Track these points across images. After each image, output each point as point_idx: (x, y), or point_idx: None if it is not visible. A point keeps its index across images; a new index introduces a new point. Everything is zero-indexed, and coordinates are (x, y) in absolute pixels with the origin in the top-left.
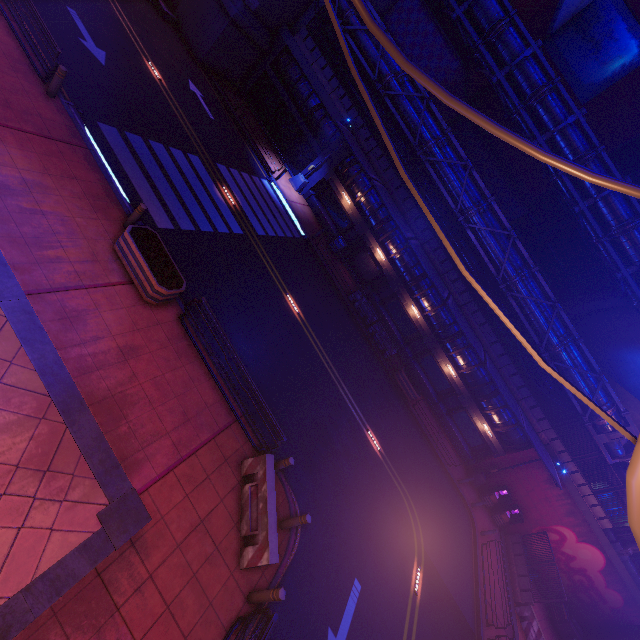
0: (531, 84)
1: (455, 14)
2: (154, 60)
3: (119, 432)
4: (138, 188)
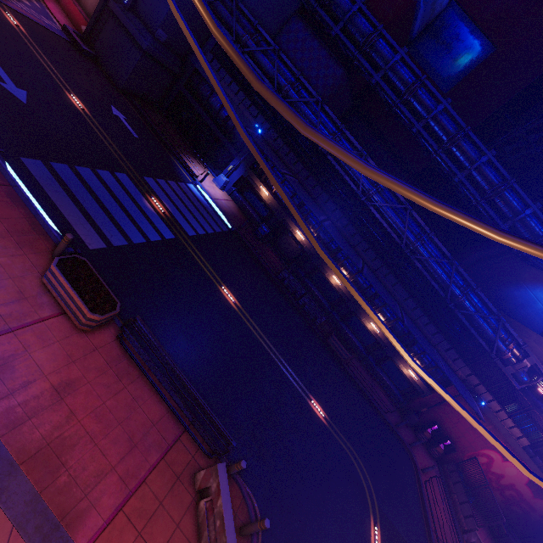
0: (403, 82)
1: (333, 32)
2: (76, 92)
3: (58, 485)
4: (67, 214)
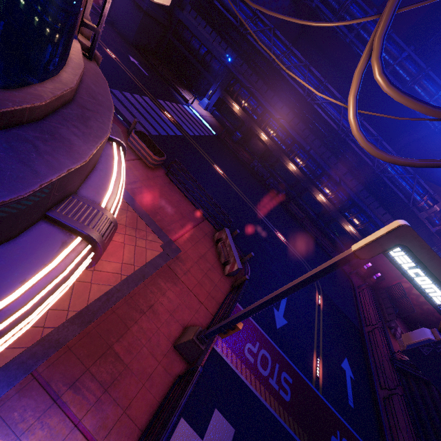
0: (338, 2)
1: None
2: (109, 48)
3: (157, 218)
4: (126, 116)
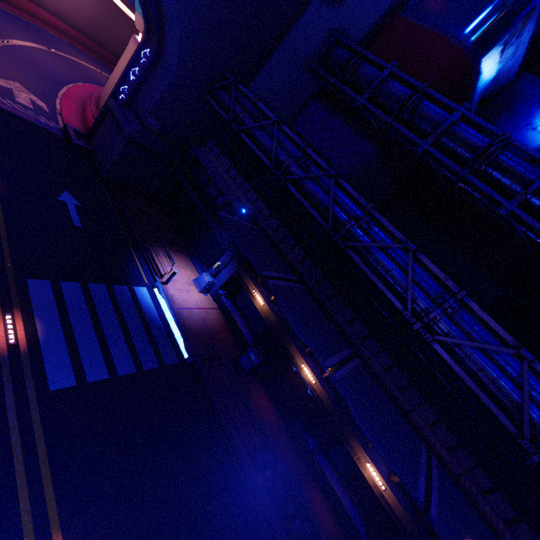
0: (470, 147)
1: (358, 102)
2: (3, 173)
3: None
4: None
